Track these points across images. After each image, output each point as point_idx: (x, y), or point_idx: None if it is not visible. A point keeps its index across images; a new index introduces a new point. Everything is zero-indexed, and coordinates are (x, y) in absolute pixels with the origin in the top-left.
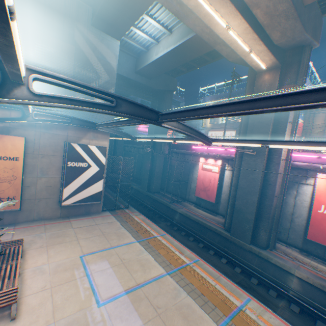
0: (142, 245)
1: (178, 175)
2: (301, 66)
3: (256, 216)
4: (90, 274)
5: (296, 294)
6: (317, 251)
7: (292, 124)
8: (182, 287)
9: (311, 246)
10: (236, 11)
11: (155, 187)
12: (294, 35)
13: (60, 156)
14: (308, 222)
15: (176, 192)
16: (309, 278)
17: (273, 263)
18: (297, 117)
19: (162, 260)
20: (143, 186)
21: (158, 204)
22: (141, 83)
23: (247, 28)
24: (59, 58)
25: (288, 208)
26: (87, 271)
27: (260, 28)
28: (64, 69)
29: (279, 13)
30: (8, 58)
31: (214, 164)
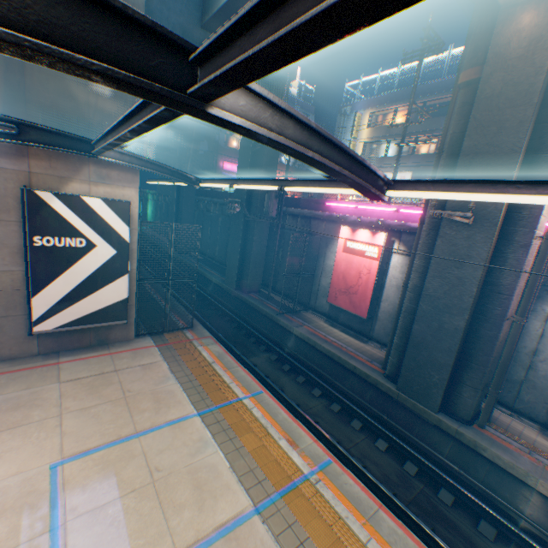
0: (207, 424)
1: (295, 261)
2: None
3: (459, 357)
4: (60, 525)
5: (535, 530)
6: None
7: None
8: None
9: None
10: None
11: (251, 281)
12: None
13: (17, 222)
14: None
15: (292, 292)
16: None
17: (488, 458)
18: None
19: (247, 468)
20: (229, 279)
21: (256, 316)
22: None
23: None
24: None
25: (525, 341)
26: (57, 514)
27: None
28: None
29: None
30: None
31: (371, 241)
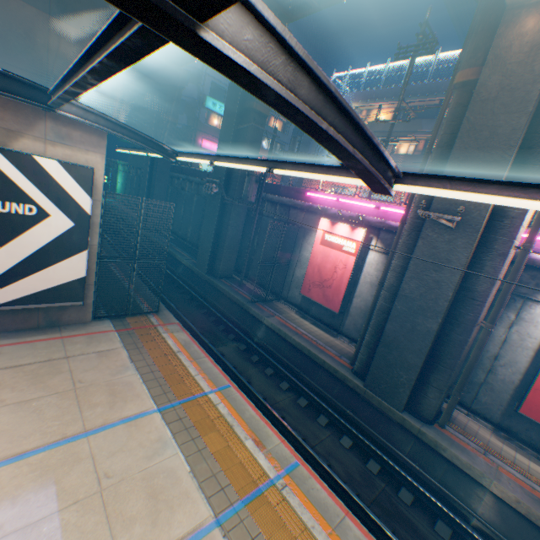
0: (168, 422)
1: (271, 249)
2: None
3: (427, 359)
4: None
5: (485, 528)
6: (530, 435)
7: None
8: None
9: (521, 424)
10: None
11: (224, 267)
12: None
13: None
14: (530, 383)
15: (265, 280)
16: (521, 504)
17: (446, 457)
18: None
19: (209, 472)
20: (201, 262)
21: (226, 302)
22: None
23: None
24: None
25: (488, 345)
26: None
27: None
28: None
29: None
30: None
31: (349, 235)
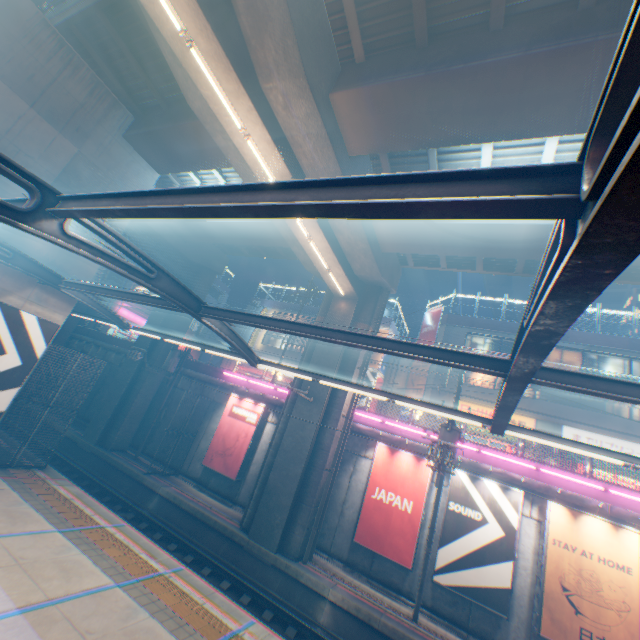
0: (70, 537)
1: (180, 421)
2: (378, 307)
3: (297, 500)
4: None
5: (324, 632)
6: (365, 562)
7: (360, 371)
8: (143, 605)
9: (359, 555)
10: (320, 228)
11: (121, 437)
12: (372, 273)
13: None
14: (360, 514)
15: (166, 454)
16: (345, 600)
17: (304, 583)
18: (367, 364)
19: (111, 564)
20: (92, 431)
21: (116, 475)
22: (168, 240)
23: (328, 248)
24: (41, 151)
25: (340, 493)
26: None
27: (342, 253)
28: (41, 170)
29: (360, 249)
30: (96, 213)
31: (253, 408)
